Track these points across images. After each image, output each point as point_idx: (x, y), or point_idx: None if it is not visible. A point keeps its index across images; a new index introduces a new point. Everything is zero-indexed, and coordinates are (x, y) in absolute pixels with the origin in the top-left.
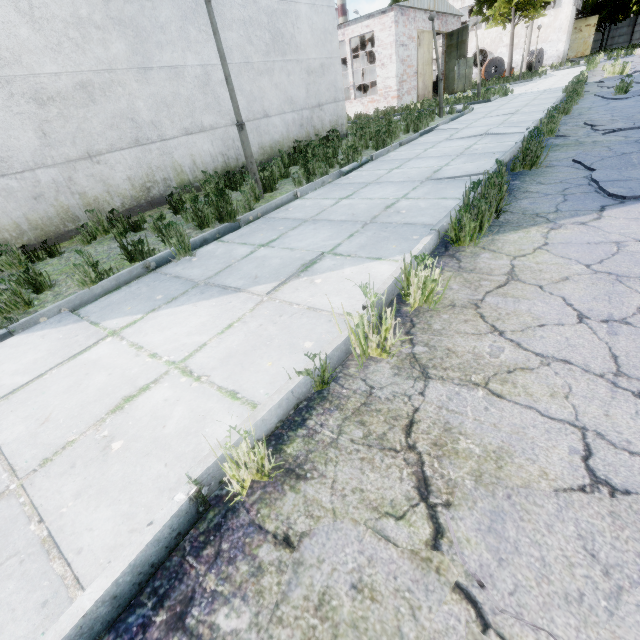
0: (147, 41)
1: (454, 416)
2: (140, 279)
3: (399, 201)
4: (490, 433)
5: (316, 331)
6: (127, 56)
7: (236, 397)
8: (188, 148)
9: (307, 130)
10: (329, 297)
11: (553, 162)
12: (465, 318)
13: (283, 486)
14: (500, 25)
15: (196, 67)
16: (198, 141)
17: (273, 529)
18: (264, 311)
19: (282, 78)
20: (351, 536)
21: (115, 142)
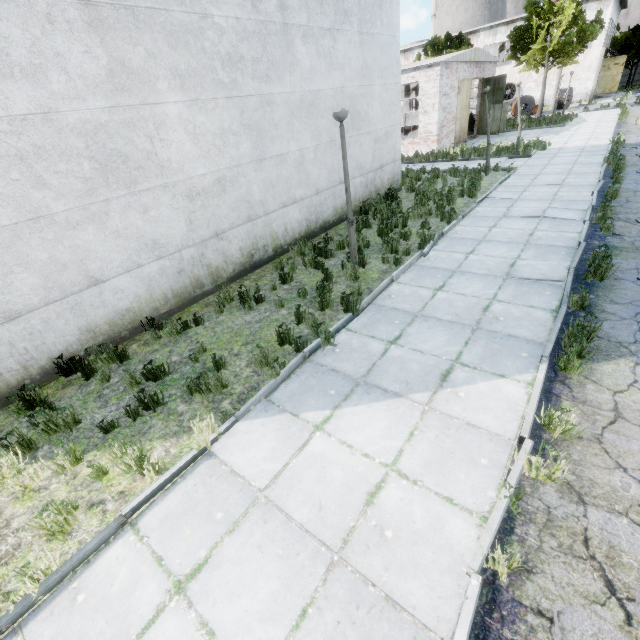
0: (265, 138)
1: (613, 537)
2: (301, 368)
3: (492, 303)
4: (639, 552)
5: (484, 449)
6: (250, 152)
7: (453, 503)
8: (283, 218)
9: (370, 189)
10: (479, 414)
11: (618, 273)
12: (594, 452)
13: (521, 576)
14: (533, 69)
15: (295, 152)
16: (290, 211)
17: (528, 605)
18: (432, 422)
19: (355, 149)
20: (584, 615)
21: (234, 221)
